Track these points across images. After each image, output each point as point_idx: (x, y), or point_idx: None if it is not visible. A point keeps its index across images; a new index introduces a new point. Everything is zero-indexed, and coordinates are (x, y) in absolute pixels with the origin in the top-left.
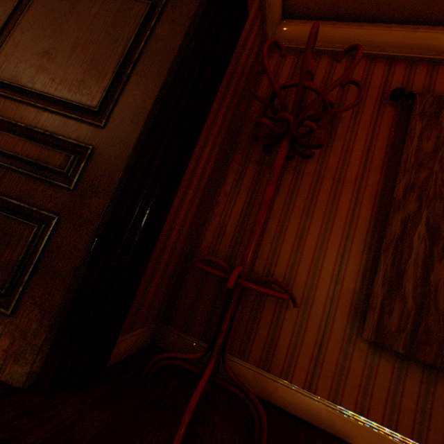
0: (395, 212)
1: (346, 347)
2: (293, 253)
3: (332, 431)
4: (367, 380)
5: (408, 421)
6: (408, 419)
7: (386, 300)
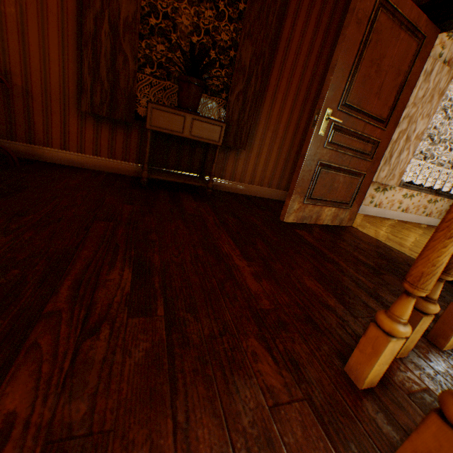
0: (89, 11)
1: (82, 121)
2: (22, 52)
3: (84, 167)
4: (98, 138)
5: (121, 154)
6: (121, 153)
7: (94, 85)
